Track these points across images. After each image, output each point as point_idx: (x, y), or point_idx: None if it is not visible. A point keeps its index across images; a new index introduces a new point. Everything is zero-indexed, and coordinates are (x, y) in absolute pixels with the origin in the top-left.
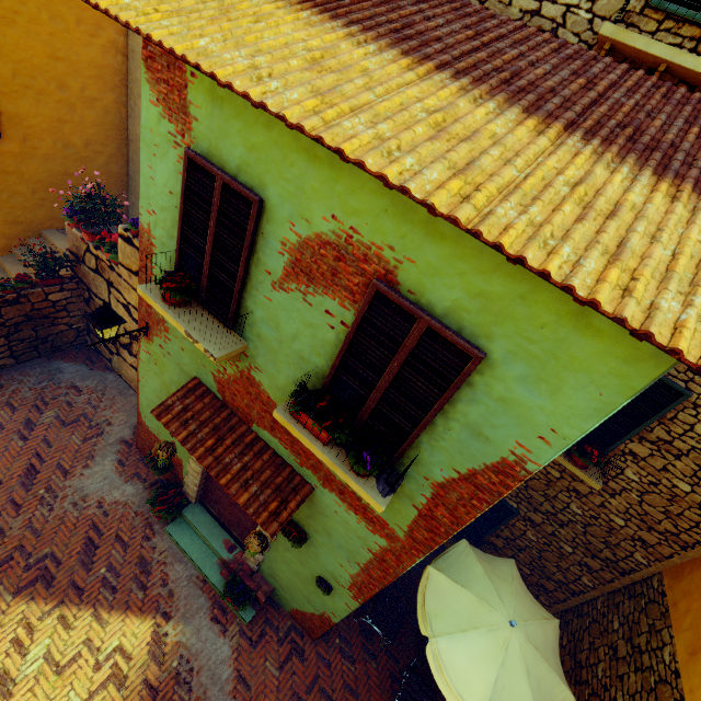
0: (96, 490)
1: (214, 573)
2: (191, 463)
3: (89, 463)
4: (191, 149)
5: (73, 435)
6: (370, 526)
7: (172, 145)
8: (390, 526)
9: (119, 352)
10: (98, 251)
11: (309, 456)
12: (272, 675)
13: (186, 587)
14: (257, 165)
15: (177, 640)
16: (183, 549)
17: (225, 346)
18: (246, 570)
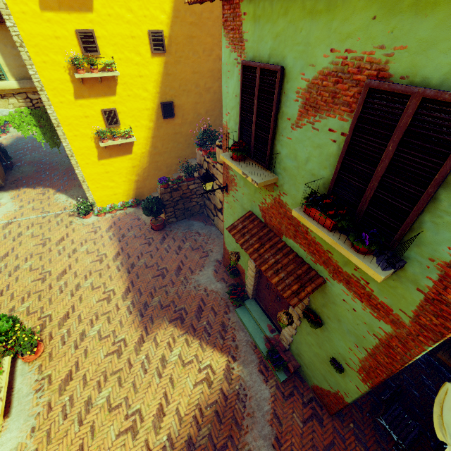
0: (204, 282)
1: (261, 343)
2: (248, 270)
3: (201, 269)
4: (244, 60)
5: (196, 255)
6: (375, 312)
7: (236, 65)
8: (394, 312)
9: (217, 214)
10: (208, 159)
11: (321, 254)
12: (297, 424)
13: (245, 346)
14: (280, 46)
15: (239, 374)
16: (244, 323)
17: (263, 178)
18: (281, 347)
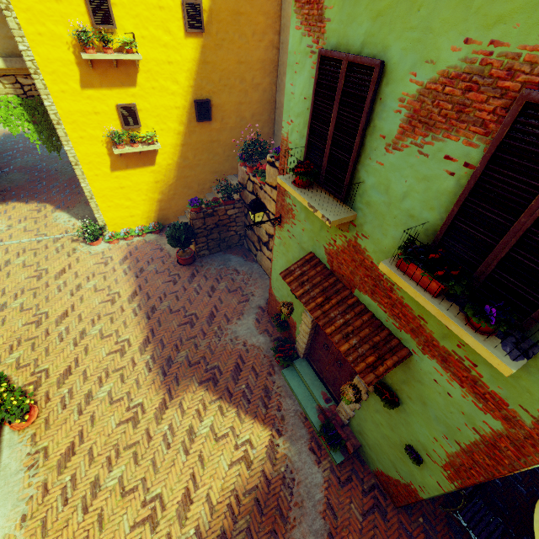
0: (243, 334)
1: (313, 414)
2: (302, 325)
3: (240, 317)
4: (323, 48)
5: (233, 298)
6: (480, 402)
7: (308, 56)
8: (510, 407)
9: (261, 248)
10: (254, 178)
11: (409, 319)
12: (355, 517)
13: (293, 417)
14: (381, 31)
15: (285, 453)
16: (292, 389)
17: (337, 214)
18: (338, 421)
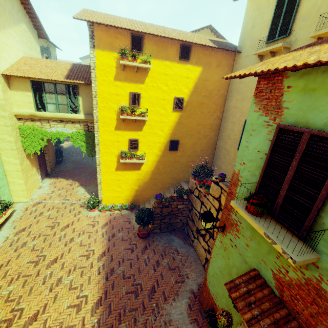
0: (176, 319)
1: None
2: None
3: (175, 298)
4: (281, 124)
5: (172, 276)
6: None
7: (265, 127)
8: None
9: (198, 237)
10: (200, 188)
11: None
12: None
13: None
14: None
15: None
16: None
17: (299, 252)
18: None
